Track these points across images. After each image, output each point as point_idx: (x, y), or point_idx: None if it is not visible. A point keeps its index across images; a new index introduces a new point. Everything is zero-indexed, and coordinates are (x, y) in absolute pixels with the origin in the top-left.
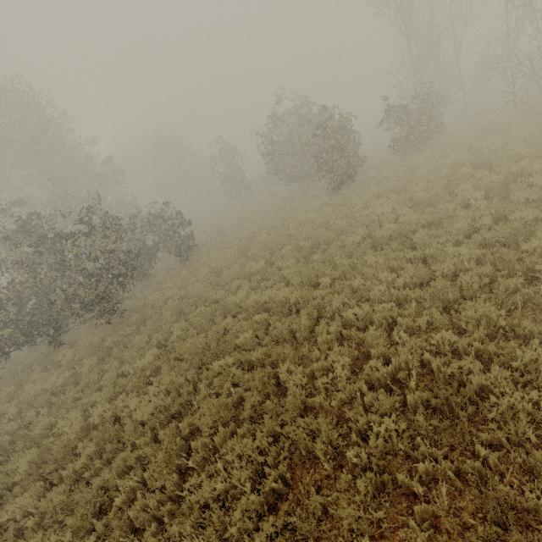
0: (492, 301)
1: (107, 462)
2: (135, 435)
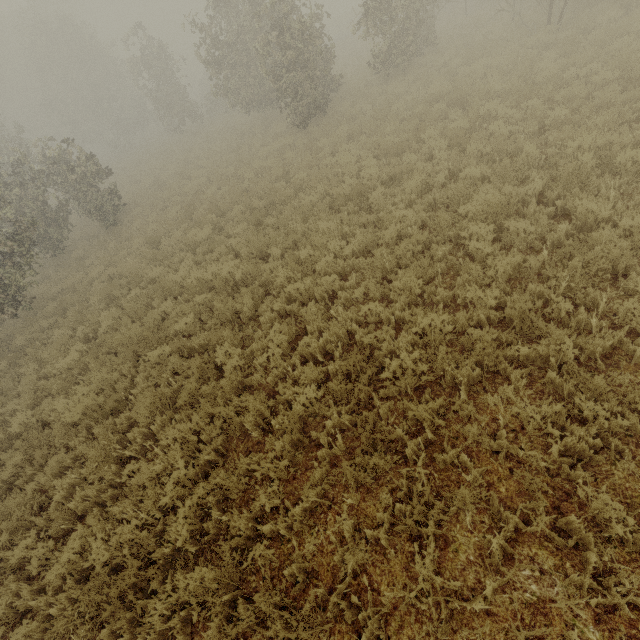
0: (414, 271)
1: (41, 467)
2: (69, 437)
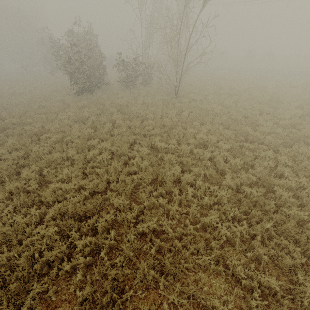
0: None
1: None
2: None
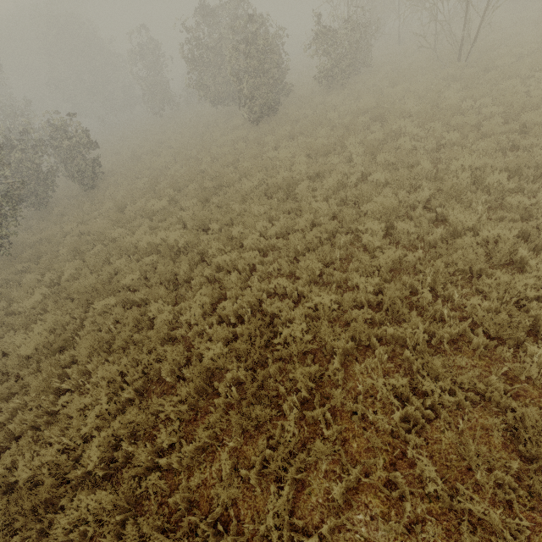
0: (315, 256)
1: None
2: (21, 367)
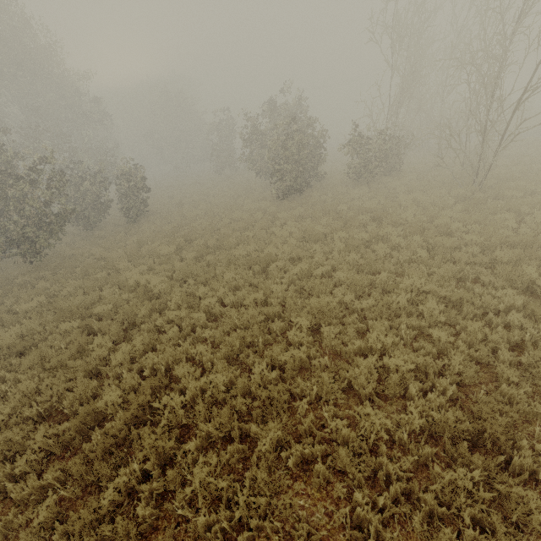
0: (237, 334)
1: None
2: None
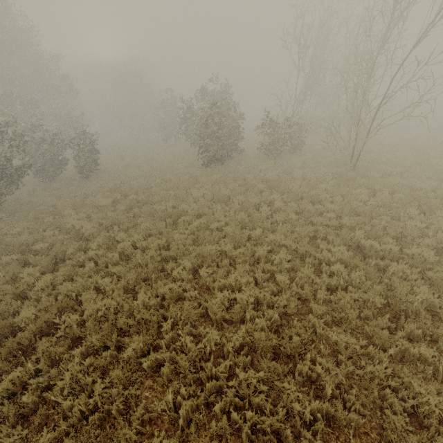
0: (134, 271)
1: None
2: None
